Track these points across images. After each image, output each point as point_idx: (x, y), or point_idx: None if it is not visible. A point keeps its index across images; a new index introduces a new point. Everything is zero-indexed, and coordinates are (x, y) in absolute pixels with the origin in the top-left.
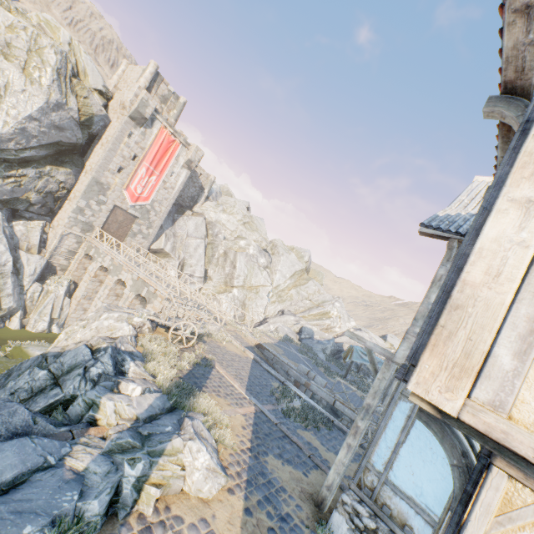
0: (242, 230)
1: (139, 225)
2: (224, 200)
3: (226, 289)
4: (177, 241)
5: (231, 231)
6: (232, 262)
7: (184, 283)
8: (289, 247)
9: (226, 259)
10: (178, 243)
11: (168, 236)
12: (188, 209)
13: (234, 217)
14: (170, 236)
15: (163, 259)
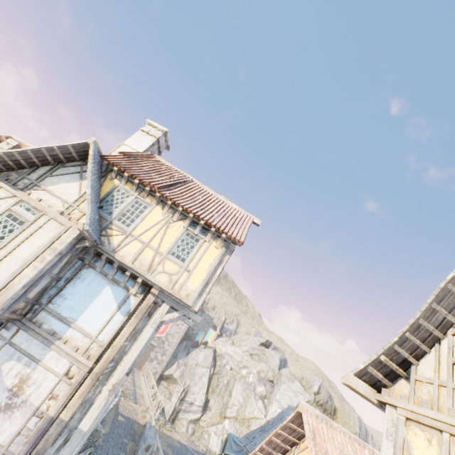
0: (247, 360)
1: (156, 352)
2: (238, 336)
3: (220, 420)
4: (187, 369)
5: (237, 361)
6: (230, 390)
7: (184, 410)
8: (299, 377)
9: (227, 387)
10: (188, 370)
11: (179, 364)
12: (204, 343)
13: (239, 348)
14: (181, 364)
15: (172, 384)
